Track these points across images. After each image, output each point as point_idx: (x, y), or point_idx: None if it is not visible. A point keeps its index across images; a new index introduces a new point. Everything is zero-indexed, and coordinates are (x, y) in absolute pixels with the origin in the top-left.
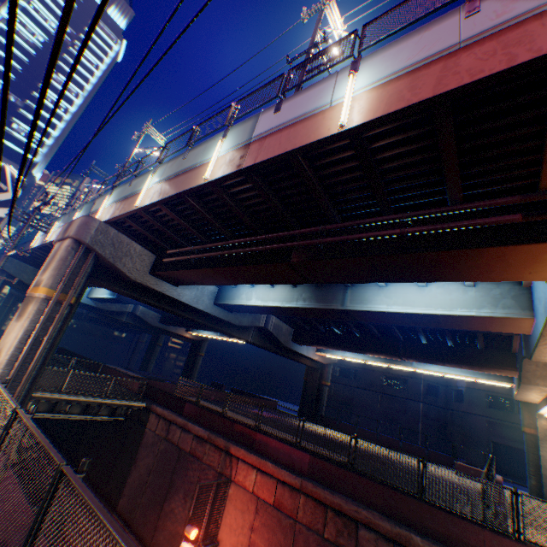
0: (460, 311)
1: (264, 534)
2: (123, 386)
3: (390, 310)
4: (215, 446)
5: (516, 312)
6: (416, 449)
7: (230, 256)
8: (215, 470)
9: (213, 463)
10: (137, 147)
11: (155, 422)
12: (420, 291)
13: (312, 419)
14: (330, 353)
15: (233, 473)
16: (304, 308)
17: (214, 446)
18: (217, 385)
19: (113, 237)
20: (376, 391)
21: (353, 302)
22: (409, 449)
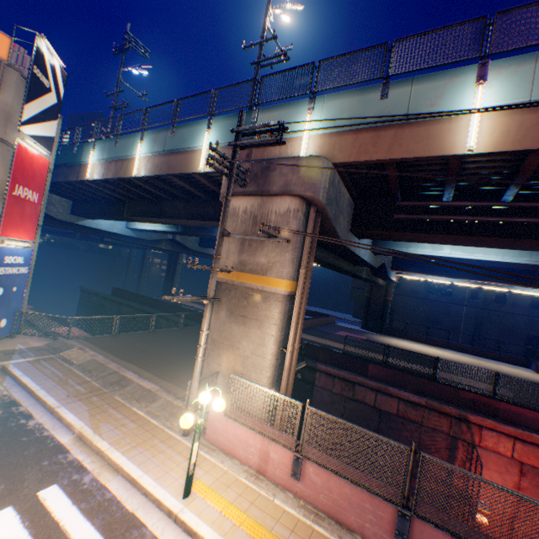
0: None
1: (537, 494)
2: None
3: None
4: (437, 412)
5: None
6: (488, 353)
7: None
8: (444, 434)
9: (439, 428)
10: (270, 4)
11: (326, 382)
12: None
13: (378, 331)
14: (413, 275)
15: (475, 439)
16: None
17: (436, 412)
18: None
19: (335, 187)
20: (419, 298)
21: None
22: (481, 354)
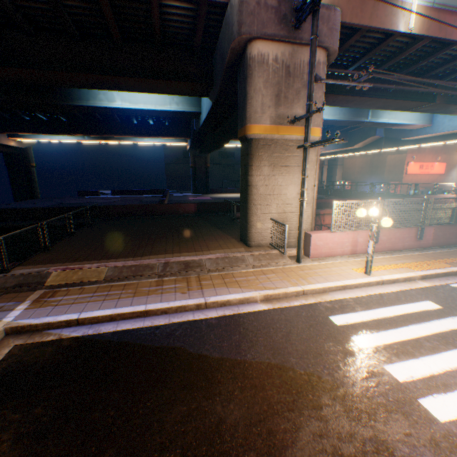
0: (413, 123)
1: None
2: (167, 215)
3: (389, 123)
4: None
5: (427, 123)
6: None
7: (392, 91)
8: None
9: None
10: None
11: None
12: (402, 112)
13: (206, 193)
14: (230, 144)
15: (322, 222)
16: (343, 121)
17: None
18: (89, 193)
19: None
20: (216, 164)
21: (372, 117)
22: None
